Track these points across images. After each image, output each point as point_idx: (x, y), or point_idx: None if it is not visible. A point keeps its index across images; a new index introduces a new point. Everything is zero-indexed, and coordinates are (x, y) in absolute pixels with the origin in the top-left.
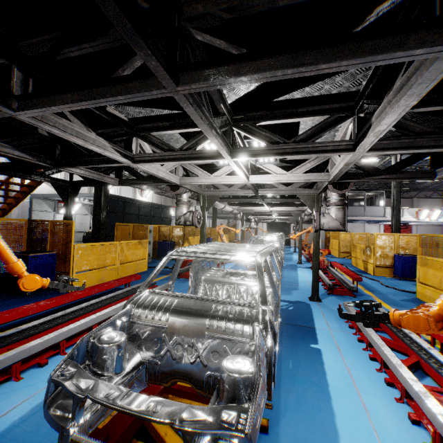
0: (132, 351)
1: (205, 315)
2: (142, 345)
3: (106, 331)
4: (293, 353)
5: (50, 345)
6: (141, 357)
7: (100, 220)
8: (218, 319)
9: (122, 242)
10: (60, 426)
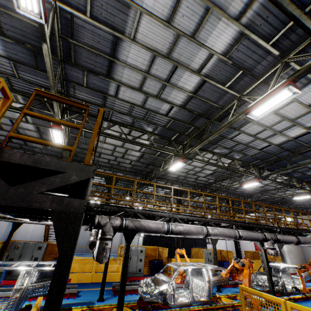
0: None
1: None
2: None
3: None
4: None
5: None
6: None
7: None
8: None
9: None
10: None
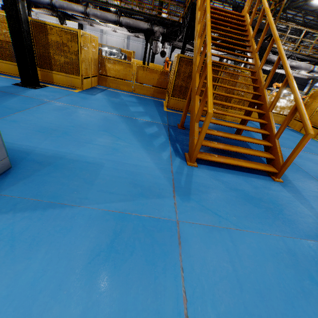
0: None
1: None
2: None
3: None
4: None
5: None
6: None
7: None
8: None
9: None
10: None
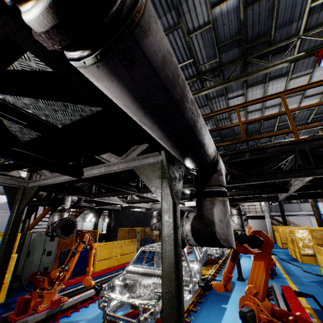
0: (125, 291)
1: (152, 274)
2: (129, 289)
3: (116, 281)
4: (209, 308)
5: (90, 296)
6: (128, 294)
7: (110, 227)
8: (157, 276)
9: (121, 241)
10: (104, 308)
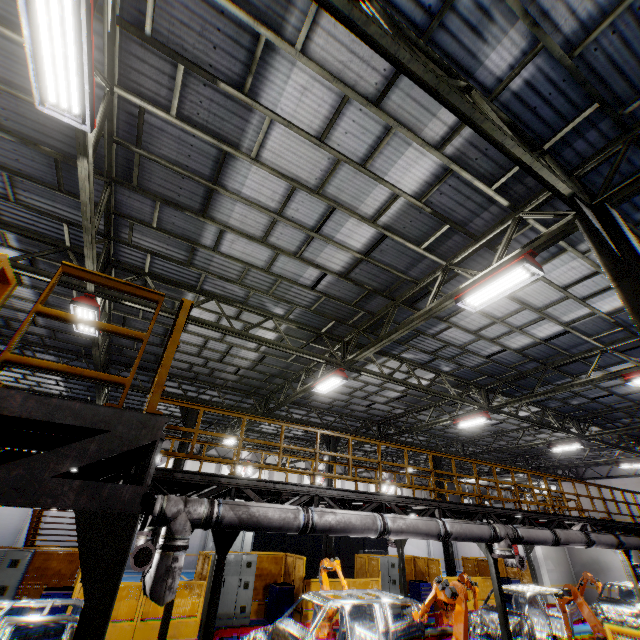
0: None
1: None
2: None
3: None
4: None
5: None
6: None
7: None
8: None
9: None
10: None
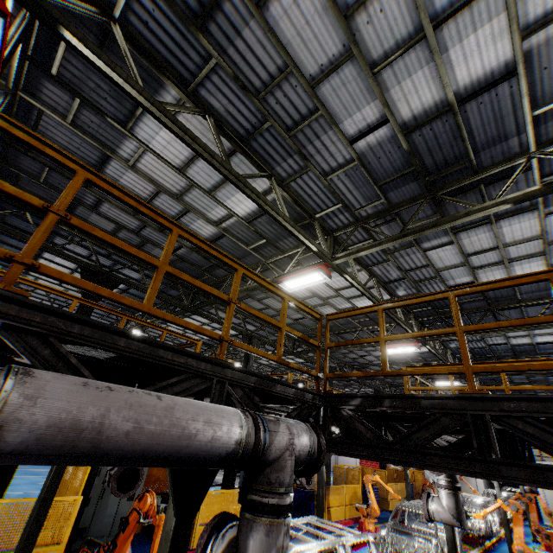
0: None
1: None
2: None
3: None
4: None
5: None
6: None
7: None
8: None
9: None
10: None
